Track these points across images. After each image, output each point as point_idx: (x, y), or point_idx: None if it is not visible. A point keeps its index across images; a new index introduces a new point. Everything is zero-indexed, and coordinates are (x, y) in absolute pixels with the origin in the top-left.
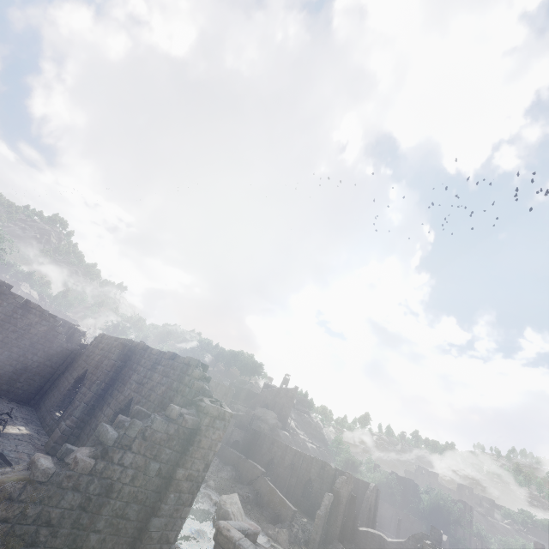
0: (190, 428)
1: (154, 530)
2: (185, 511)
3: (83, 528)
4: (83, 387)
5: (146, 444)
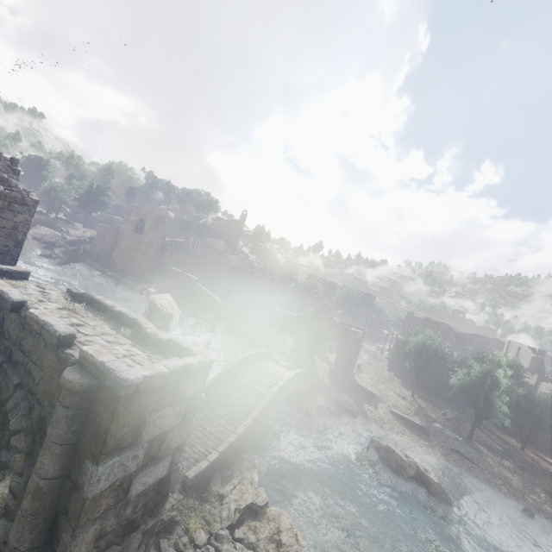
0: None
1: None
2: None
3: None
4: None
5: None
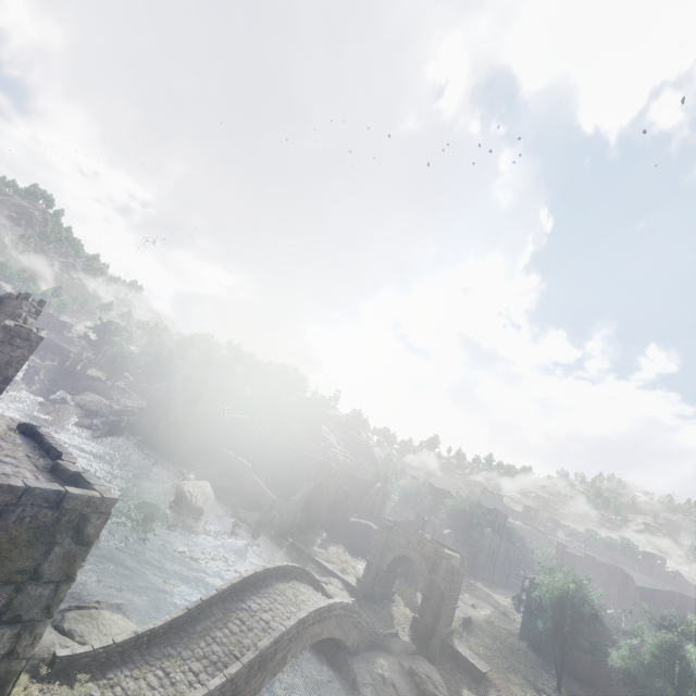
0: None
1: None
2: None
3: None
4: None
5: None
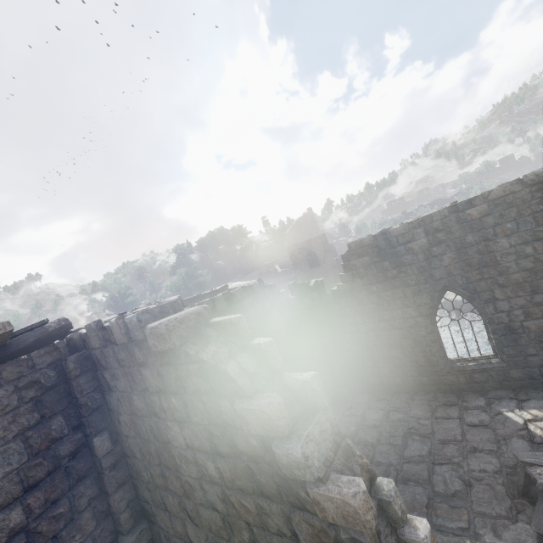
0: None
1: None
2: None
3: None
4: (497, 303)
5: None
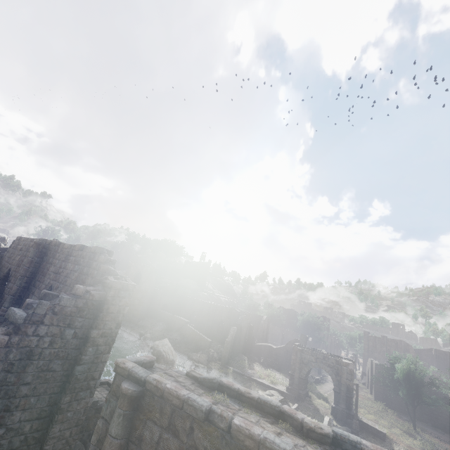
0: (97, 300)
1: (79, 374)
2: (105, 357)
3: (12, 384)
4: (9, 283)
5: (57, 318)
